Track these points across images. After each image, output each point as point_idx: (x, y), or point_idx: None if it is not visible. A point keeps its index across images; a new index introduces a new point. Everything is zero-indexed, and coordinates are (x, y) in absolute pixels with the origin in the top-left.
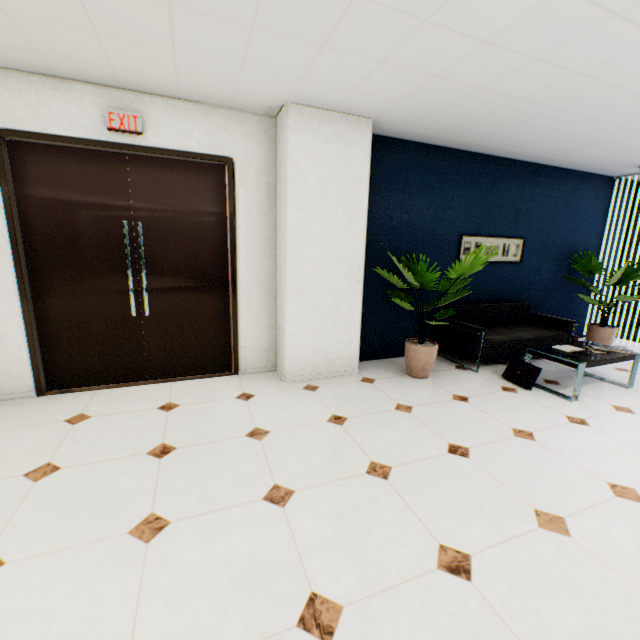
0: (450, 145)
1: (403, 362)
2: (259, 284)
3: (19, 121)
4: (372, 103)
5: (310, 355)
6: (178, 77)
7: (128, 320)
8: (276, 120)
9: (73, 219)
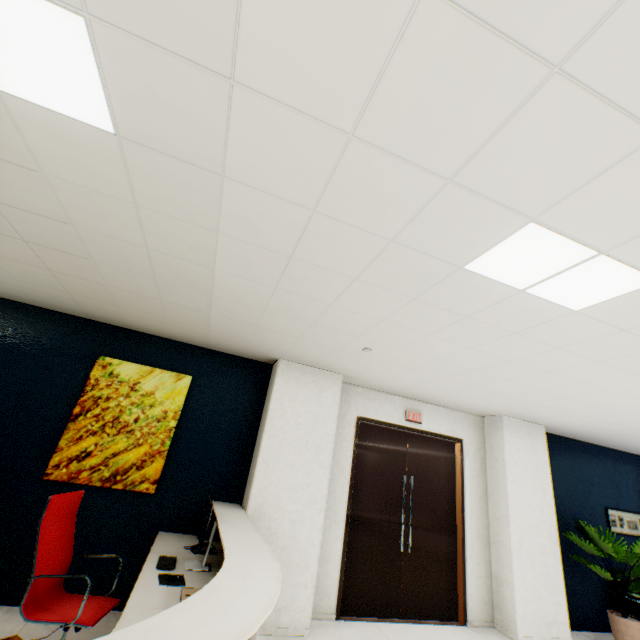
0: (581, 439)
1: (599, 637)
2: (478, 533)
3: (368, 413)
4: (554, 422)
5: (533, 613)
6: (457, 402)
7: (394, 553)
8: (483, 418)
9: (377, 470)
